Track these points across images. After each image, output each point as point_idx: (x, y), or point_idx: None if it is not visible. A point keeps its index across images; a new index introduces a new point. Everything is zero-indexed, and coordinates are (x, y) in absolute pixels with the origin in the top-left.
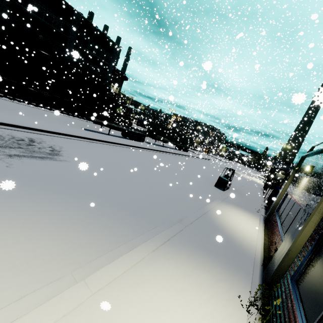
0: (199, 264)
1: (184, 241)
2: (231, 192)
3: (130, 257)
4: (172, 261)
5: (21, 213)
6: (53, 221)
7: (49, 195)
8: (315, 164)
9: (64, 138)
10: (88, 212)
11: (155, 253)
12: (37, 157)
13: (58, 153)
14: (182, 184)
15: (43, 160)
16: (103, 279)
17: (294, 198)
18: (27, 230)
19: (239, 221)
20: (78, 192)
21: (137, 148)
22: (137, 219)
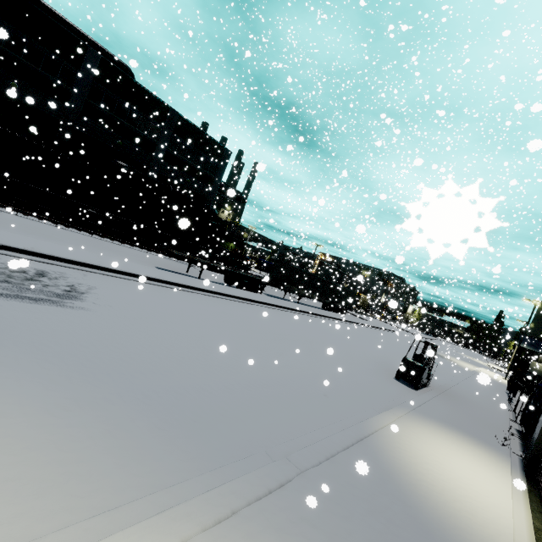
0: None
1: (285, 521)
2: (434, 392)
3: None
4: None
5: None
6: None
7: None
8: None
9: (110, 276)
10: (51, 413)
11: None
12: (26, 297)
13: (77, 295)
14: (322, 369)
15: (34, 304)
16: None
17: None
18: None
19: (456, 466)
20: (63, 365)
21: (245, 301)
22: (176, 442)
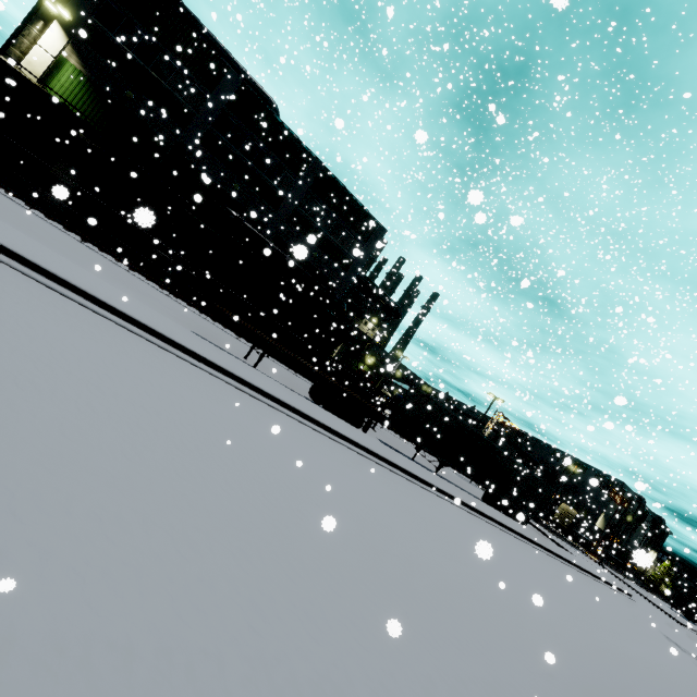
0: None
1: None
2: None
3: None
4: None
5: None
6: None
7: None
8: None
9: None
10: None
11: None
12: None
13: None
14: None
15: None
16: None
17: None
18: None
19: None
20: None
21: (306, 422)
22: None
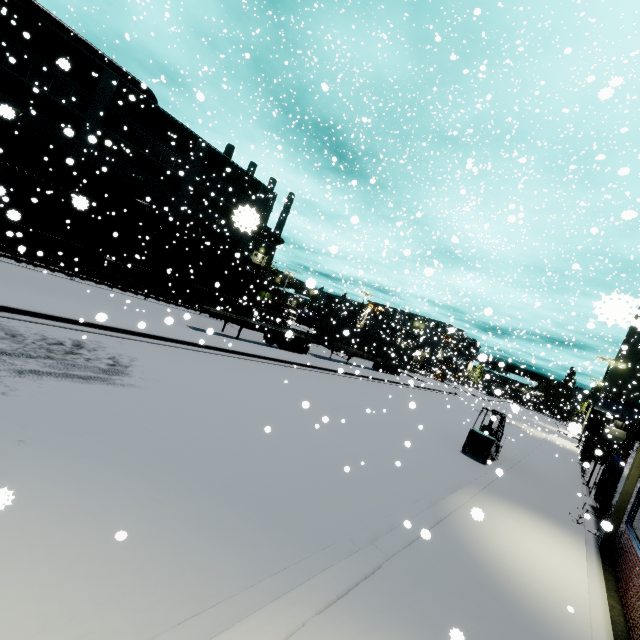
0: None
1: (384, 604)
2: (504, 467)
3: None
4: None
5: None
6: (51, 529)
7: (68, 459)
8: None
9: (146, 343)
10: (146, 506)
11: None
12: (75, 376)
13: (123, 369)
14: (386, 445)
15: (85, 383)
16: None
17: None
18: None
19: (532, 547)
20: (138, 454)
21: (292, 365)
22: (265, 531)
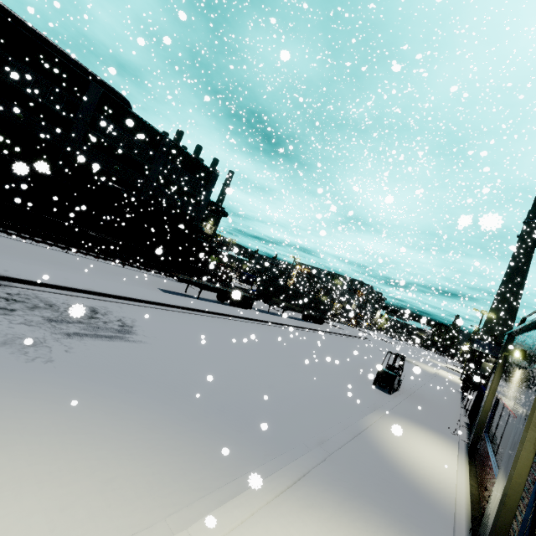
0: (358, 520)
1: (330, 479)
2: (403, 395)
3: (249, 499)
4: (314, 511)
5: (90, 423)
6: (133, 437)
7: (123, 395)
8: (527, 348)
9: (137, 306)
10: (179, 424)
11: (285, 496)
12: (103, 336)
13: (130, 329)
14: (319, 381)
15: (111, 341)
16: (213, 531)
17: (507, 405)
18: (99, 449)
19: (421, 449)
20: (163, 391)
21: (242, 320)
22: (252, 439)
